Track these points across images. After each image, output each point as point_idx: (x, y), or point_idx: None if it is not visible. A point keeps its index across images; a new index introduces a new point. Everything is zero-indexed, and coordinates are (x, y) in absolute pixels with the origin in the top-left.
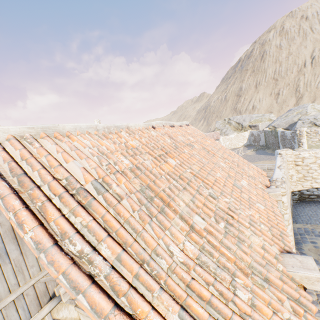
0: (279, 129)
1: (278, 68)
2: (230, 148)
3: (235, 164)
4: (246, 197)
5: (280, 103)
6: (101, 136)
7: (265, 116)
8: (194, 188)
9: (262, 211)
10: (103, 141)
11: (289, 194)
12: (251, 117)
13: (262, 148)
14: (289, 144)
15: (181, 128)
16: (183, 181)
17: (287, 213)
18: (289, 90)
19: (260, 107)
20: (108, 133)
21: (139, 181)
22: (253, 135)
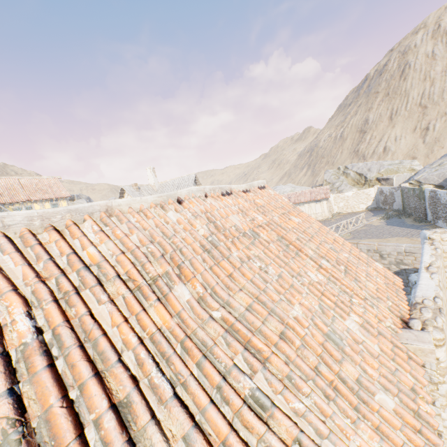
0: (427, 187)
1: (429, 88)
2: (346, 212)
3: (341, 269)
4: (354, 373)
5: (430, 143)
6: (3, 243)
7: (403, 164)
8: (213, 381)
9: (390, 420)
10: (4, 257)
11: (445, 317)
12: (380, 166)
13: (397, 215)
14: (443, 212)
15: (246, 195)
16: (188, 358)
17: (445, 382)
18: (445, 122)
19: (397, 149)
20: (42, 230)
21: (10, 411)
22: (382, 194)
